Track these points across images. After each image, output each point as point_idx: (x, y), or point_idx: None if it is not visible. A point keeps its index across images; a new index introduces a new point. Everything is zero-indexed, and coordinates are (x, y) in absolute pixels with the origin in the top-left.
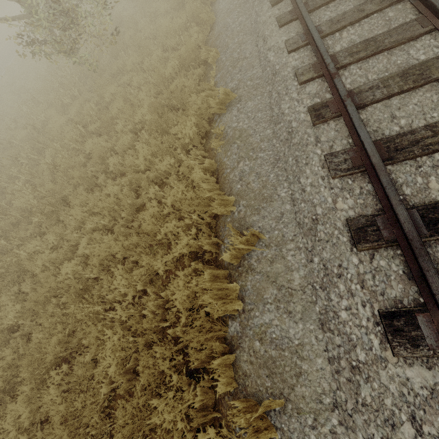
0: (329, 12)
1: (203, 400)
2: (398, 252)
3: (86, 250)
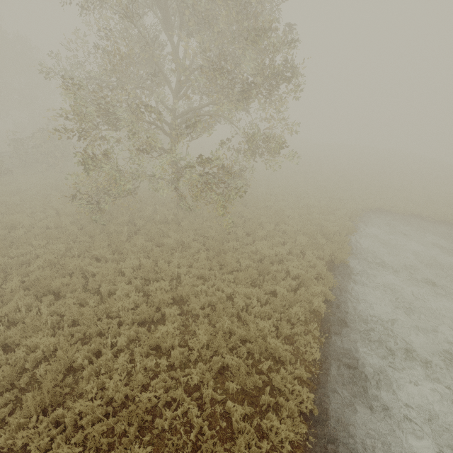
0: None
1: None
2: None
3: None
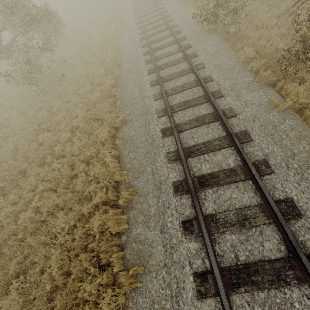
0: (172, 84)
1: (107, 280)
2: (190, 196)
3: (38, 203)
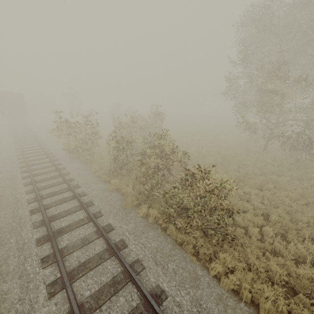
0: (44, 183)
1: None
2: (50, 242)
3: None
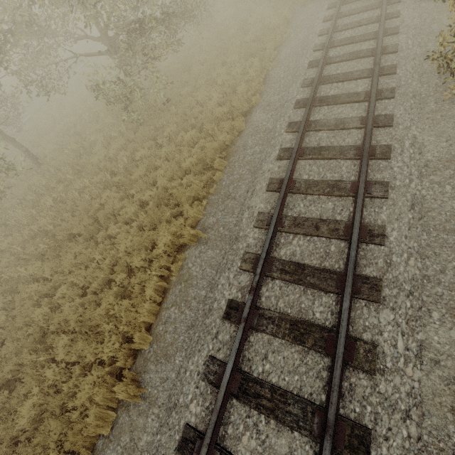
0: (303, 205)
1: None
2: None
3: (60, 300)
